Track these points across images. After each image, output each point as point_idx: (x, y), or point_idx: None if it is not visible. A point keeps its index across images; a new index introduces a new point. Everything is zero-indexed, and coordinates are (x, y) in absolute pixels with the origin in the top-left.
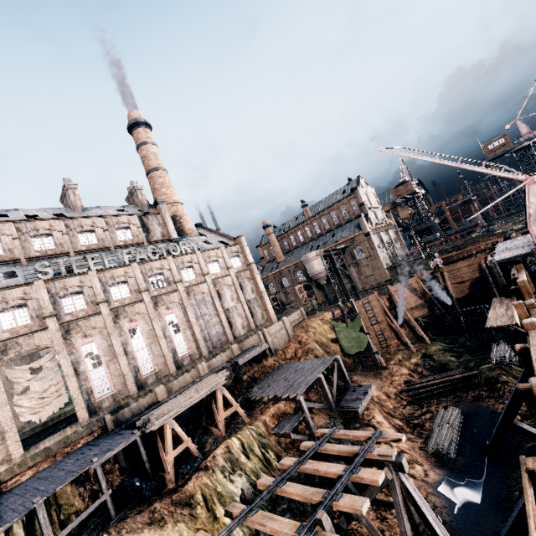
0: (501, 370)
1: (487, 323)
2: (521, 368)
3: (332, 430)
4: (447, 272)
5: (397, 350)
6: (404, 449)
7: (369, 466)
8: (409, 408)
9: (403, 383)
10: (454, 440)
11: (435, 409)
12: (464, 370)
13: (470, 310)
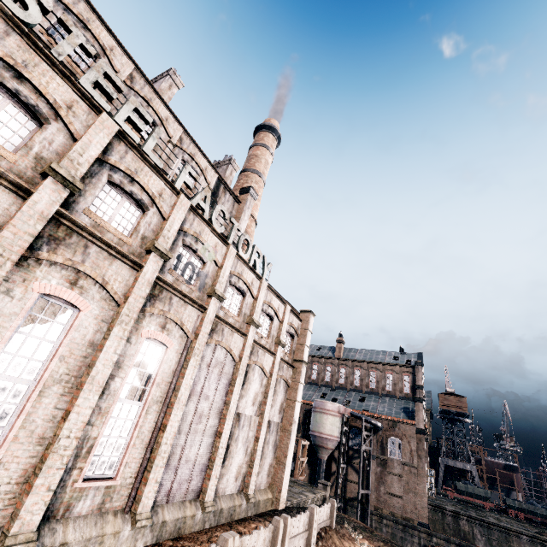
0: None
1: None
2: None
3: None
4: None
5: None
6: None
7: None
8: None
9: None
10: None
11: None
12: None
13: None
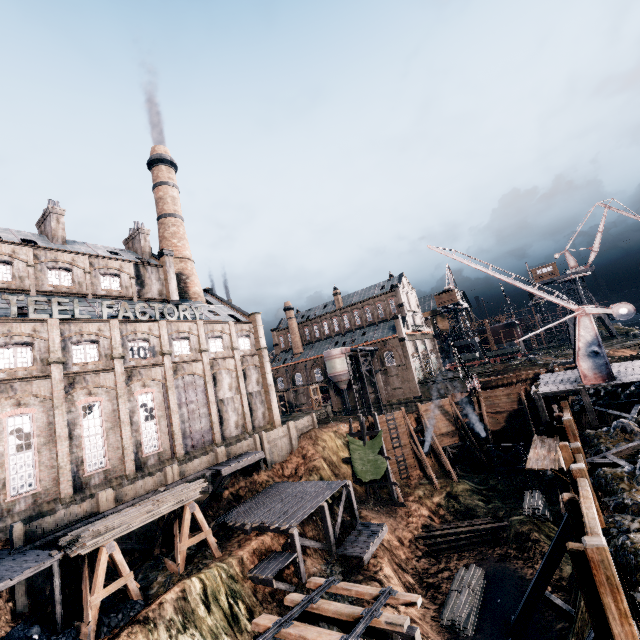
0: (533, 525)
1: (528, 464)
2: (554, 525)
3: (330, 581)
4: (484, 398)
5: (418, 484)
6: (413, 617)
7: (368, 638)
8: (425, 561)
9: (421, 527)
10: (474, 610)
11: (455, 566)
12: (492, 519)
13: (505, 446)
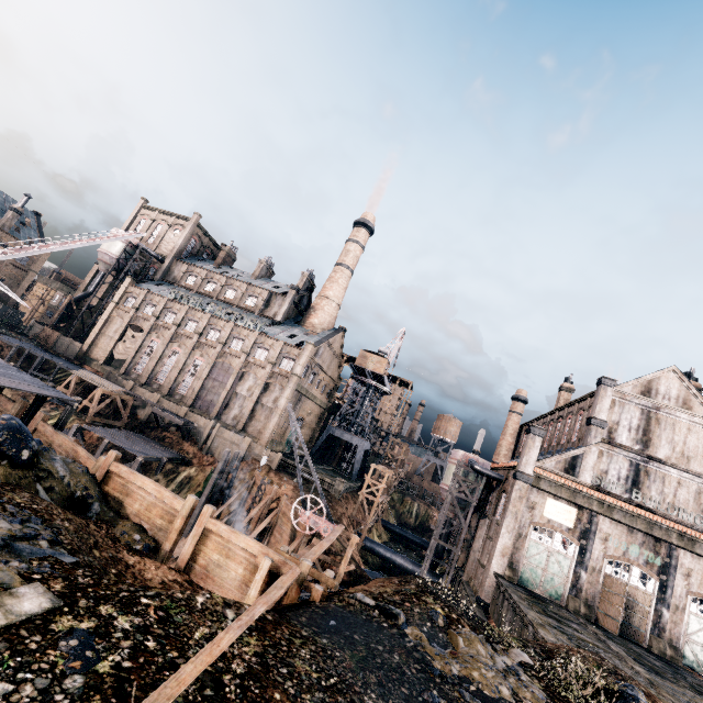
0: None
1: None
2: None
3: None
4: None
5: None
6: None
7: None
8: None
9: None
10: None
11: None
12: None
13: None
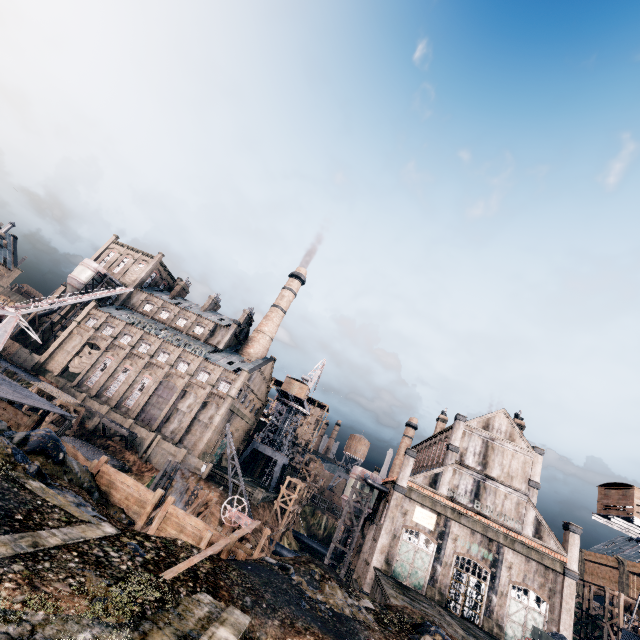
0: None
1: None
2: None
3: None
4: None
5: None
6: None
7: None
8: None
9: None
10: None
11: None
12: None
13: None
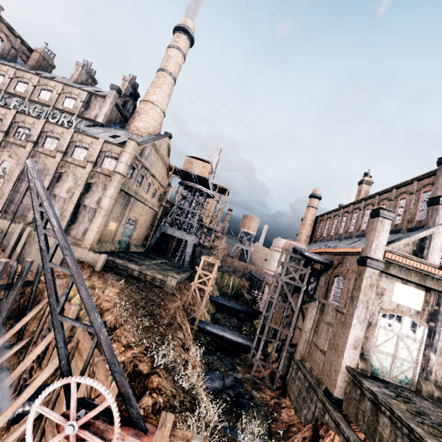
0: None
1: None
2: None
3: None
4: None
5: None
6: None
7: None
8: None
9: None
10: None
11: None
12: None
13: None
